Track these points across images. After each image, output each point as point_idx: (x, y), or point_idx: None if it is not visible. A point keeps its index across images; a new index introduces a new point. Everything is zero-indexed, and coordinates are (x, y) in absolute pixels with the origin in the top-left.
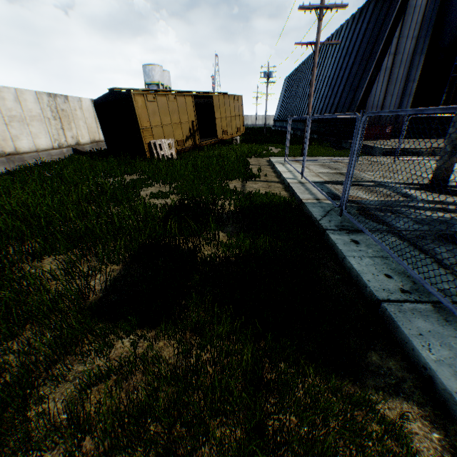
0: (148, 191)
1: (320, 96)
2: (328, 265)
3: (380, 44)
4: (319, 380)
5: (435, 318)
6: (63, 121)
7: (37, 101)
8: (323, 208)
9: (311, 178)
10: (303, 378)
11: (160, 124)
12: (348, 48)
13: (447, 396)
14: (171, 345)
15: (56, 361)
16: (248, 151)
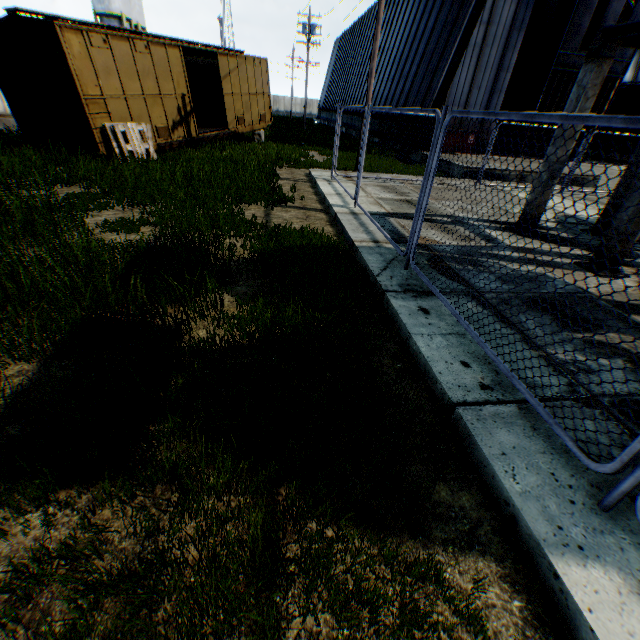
0: (102, 216)
1: (385, 78)
2: (386, 347)
3: (471, 4)
4: (368, 547)
5: (522, 425)
6: None
7: None
8: (384, 257)
9: (368, 207)
10: (344, 542)
11: (122, 95)
12: (427, 4)
13: (533, 545)
14: (125, 513)
15: None
16: (278, 155)
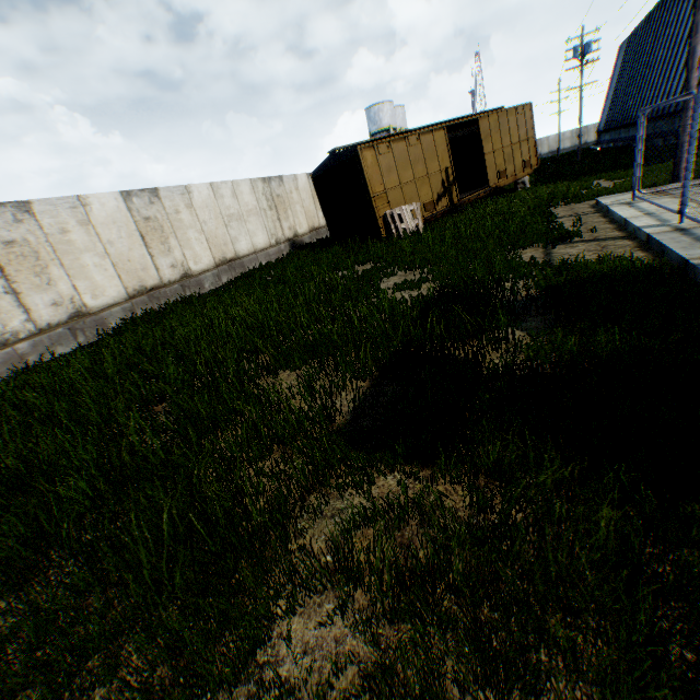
0: (390, 282)
1: None
2: None
3: None
4: None
5: None
6: (279, 209)
7: (252, 191)
8: None
9: None
10: None
11: (398, 184)
12: None
13: None
14: (455, 492)
15: (309, 492)
16: (550, 195)
